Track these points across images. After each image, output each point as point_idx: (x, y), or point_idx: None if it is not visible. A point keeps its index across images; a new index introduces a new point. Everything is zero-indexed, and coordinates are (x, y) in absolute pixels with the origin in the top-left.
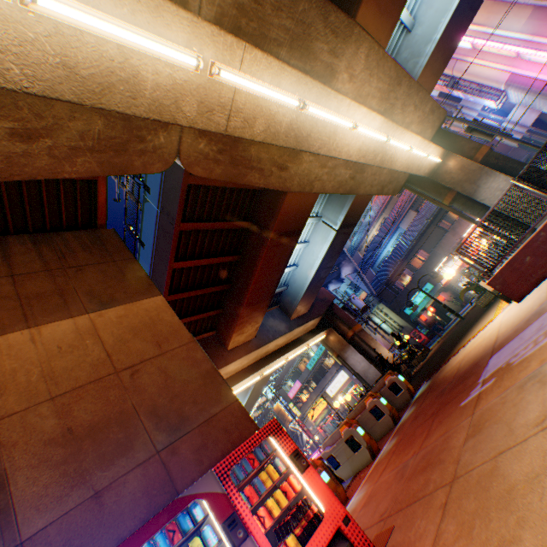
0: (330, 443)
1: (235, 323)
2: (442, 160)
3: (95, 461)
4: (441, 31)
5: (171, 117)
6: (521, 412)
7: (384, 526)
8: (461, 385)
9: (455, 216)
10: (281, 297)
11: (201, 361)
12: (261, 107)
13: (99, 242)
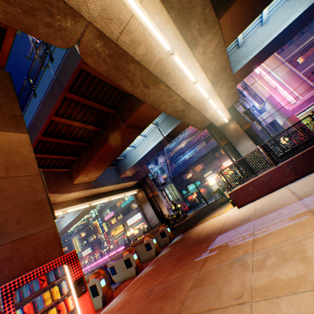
0: (115, 258)
1: (84, 169)
2: (228, 122)
3: None
4: (253, 55)
5: (77, 5)
6: (228, 283)
7: None
8: (198, 247)
9: (222, 152)
10: (120, 162)
11: (38, 191)
12: (147, 38)
13: None
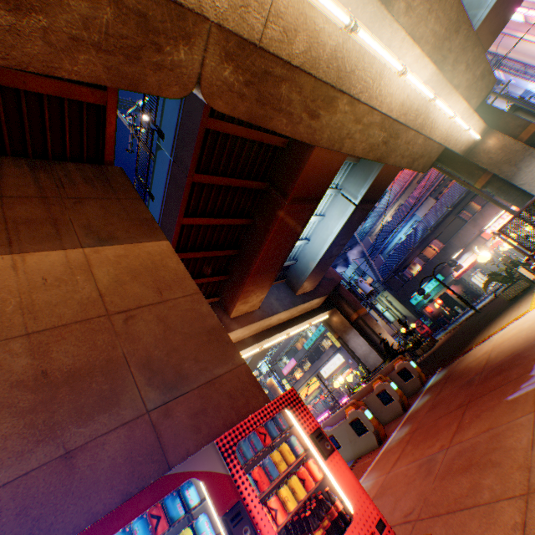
0: (331, 423)
1: (240, 291)
2: (481, 137)
3: (70, 413)
4: None
5: (196, 3)
6: None
7: (413, 531)
8: (501, 377)
9: (477, 207)
10: (288, 271)
11: (206, 315)
12: (306, 16)
13: (104, 178)
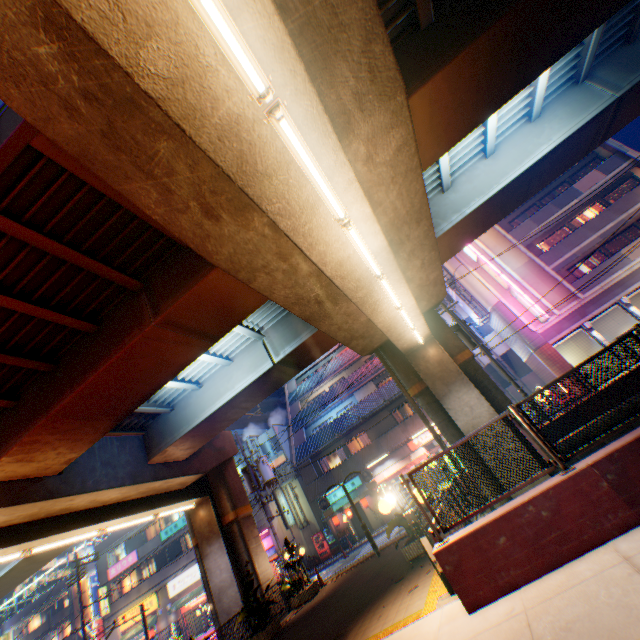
0: None
1: (20, 437)
2: (425, 342)
3: None
4: (472, 208)
5: None
6: None
7: None
8: None
9: (411, 410)
10: (156, 420)
11: None
12: (179, 19)
13: None
